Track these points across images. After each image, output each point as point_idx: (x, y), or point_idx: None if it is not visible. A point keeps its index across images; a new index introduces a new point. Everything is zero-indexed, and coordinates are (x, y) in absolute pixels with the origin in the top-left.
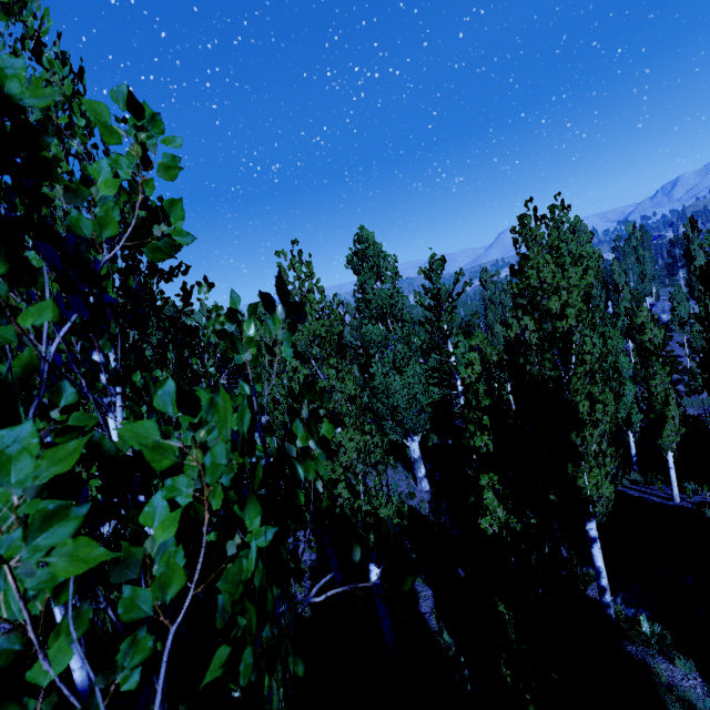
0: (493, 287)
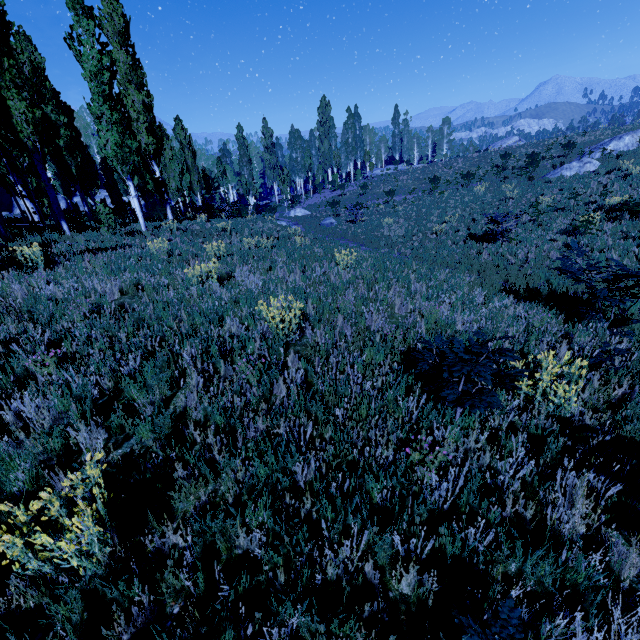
0: (277, 139)
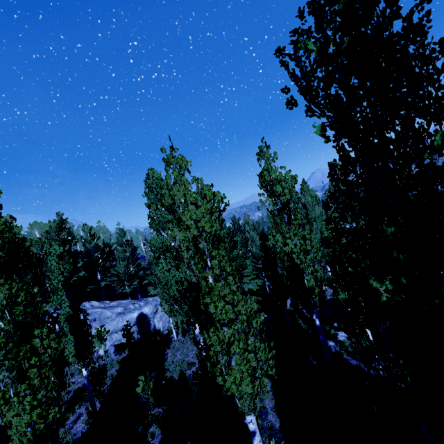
0: None
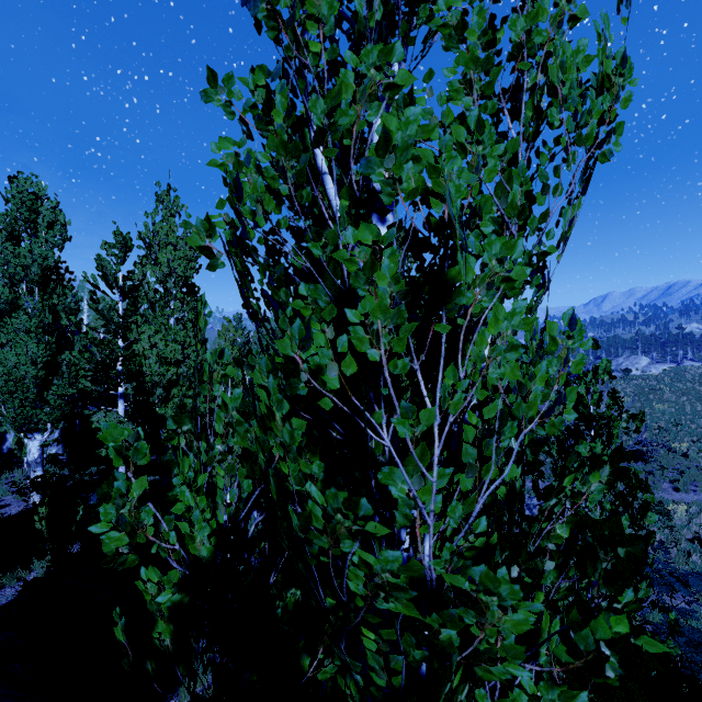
0: None
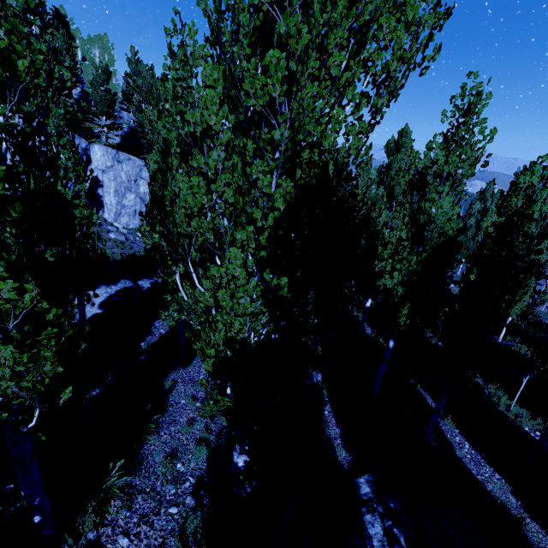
0: None
